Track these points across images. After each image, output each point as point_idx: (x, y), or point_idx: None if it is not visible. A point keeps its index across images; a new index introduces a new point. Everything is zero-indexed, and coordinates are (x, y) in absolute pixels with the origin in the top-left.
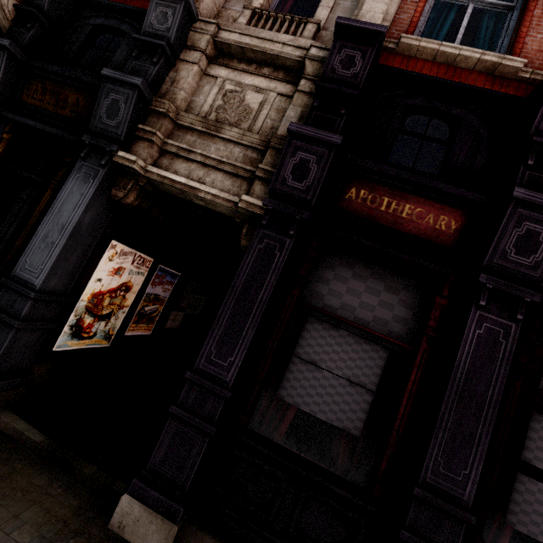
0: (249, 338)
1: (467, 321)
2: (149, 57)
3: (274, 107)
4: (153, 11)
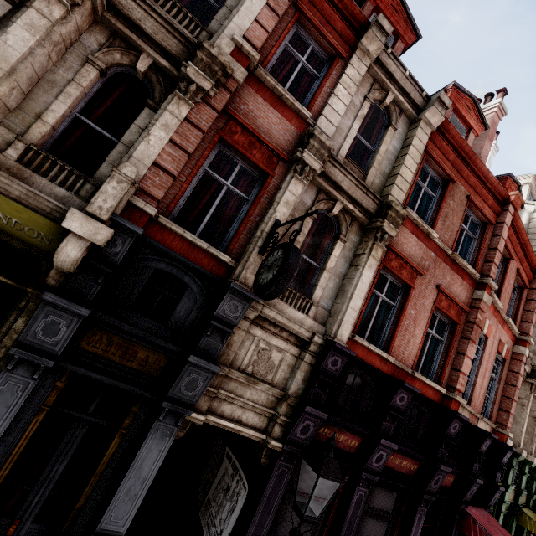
0: (268, 527)
1: (354, 492)
2: (219, 335)
3: (287, 363)
4: (228, 301)
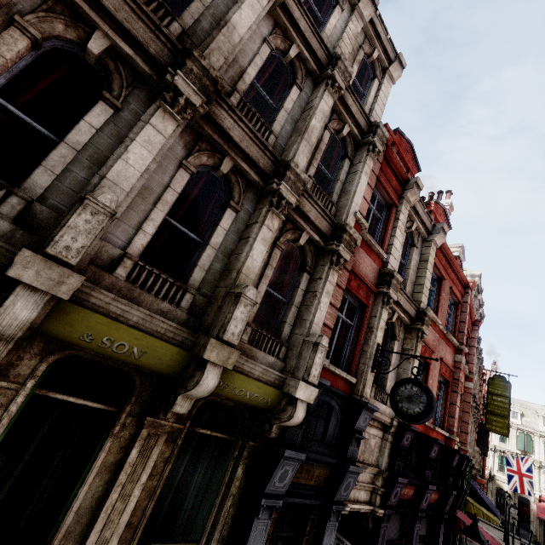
0: None
1: (414, 529)
2: (356, 442)
3: (377, 445)
4: (363, 416)
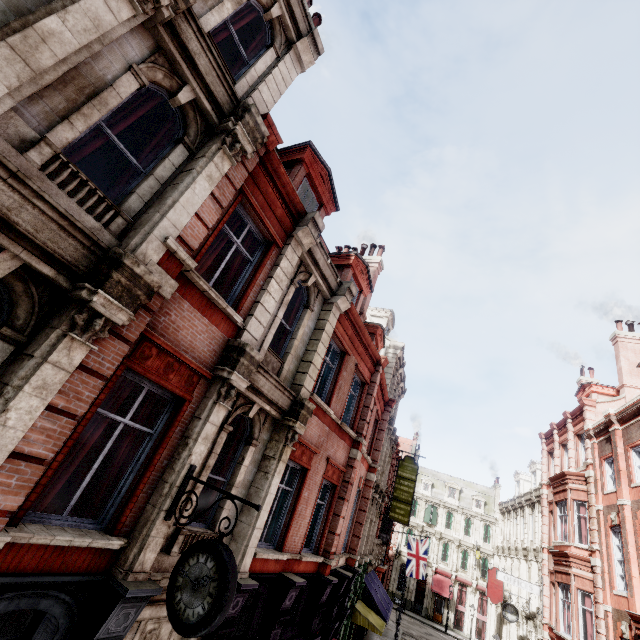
0: None
1: None
2: None
3: None
4: (116, 615)
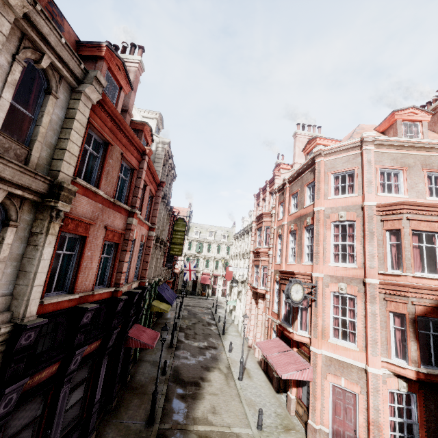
0: None
1: (60, 394)
2: None
3: None
4: None
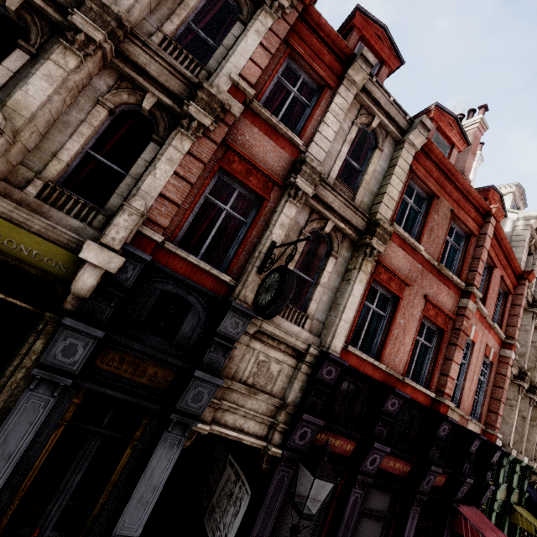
0: (270, 529)
1: (350, 494)
2: (222, 350)
3: (285, 373)
4: (229, 319)
